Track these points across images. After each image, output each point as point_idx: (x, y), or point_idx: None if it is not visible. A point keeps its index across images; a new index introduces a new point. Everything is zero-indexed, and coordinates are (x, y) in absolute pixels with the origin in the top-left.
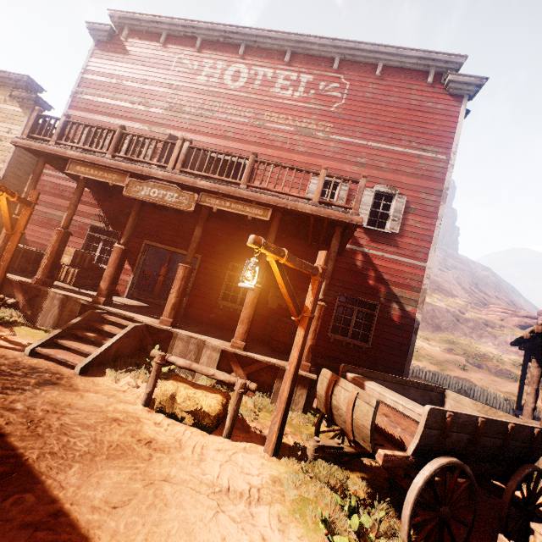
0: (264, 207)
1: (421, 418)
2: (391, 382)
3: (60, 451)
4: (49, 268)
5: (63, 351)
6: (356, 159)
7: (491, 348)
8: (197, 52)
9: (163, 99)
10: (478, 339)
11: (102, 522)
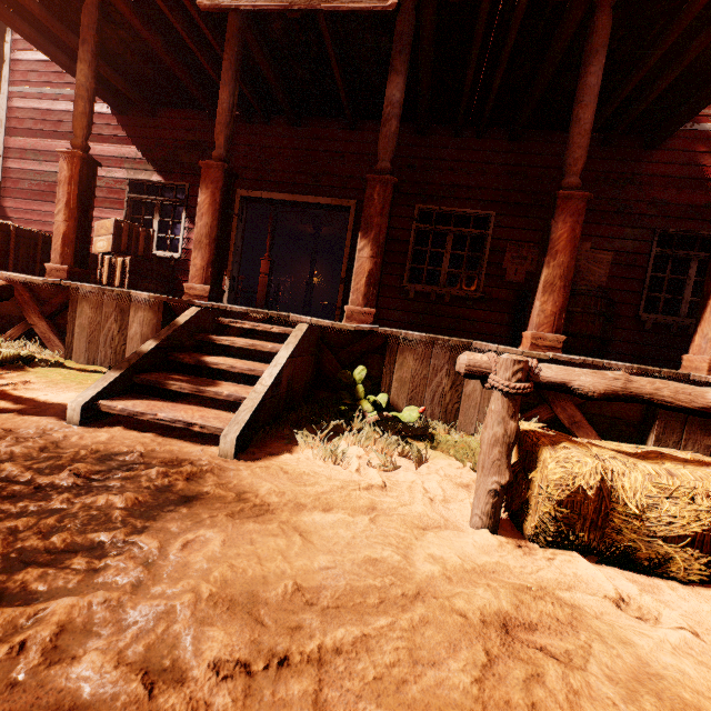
0: None
1: None
2: None
3: None
4: (72, 241)
5: (166, 403)
6: None
7: None
8: None
9: None
10: None
11: None
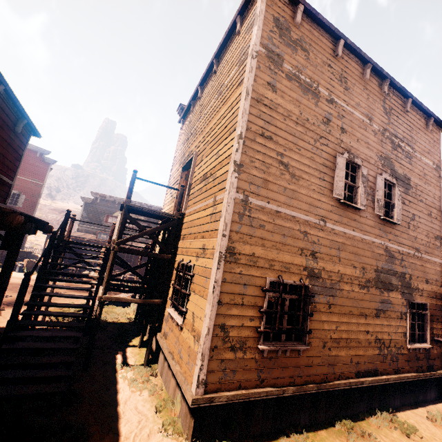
0: None
1: None
2: None
3: None
4: None
5: None
6: None
7: None
8: None
9: None
10: None
11: None
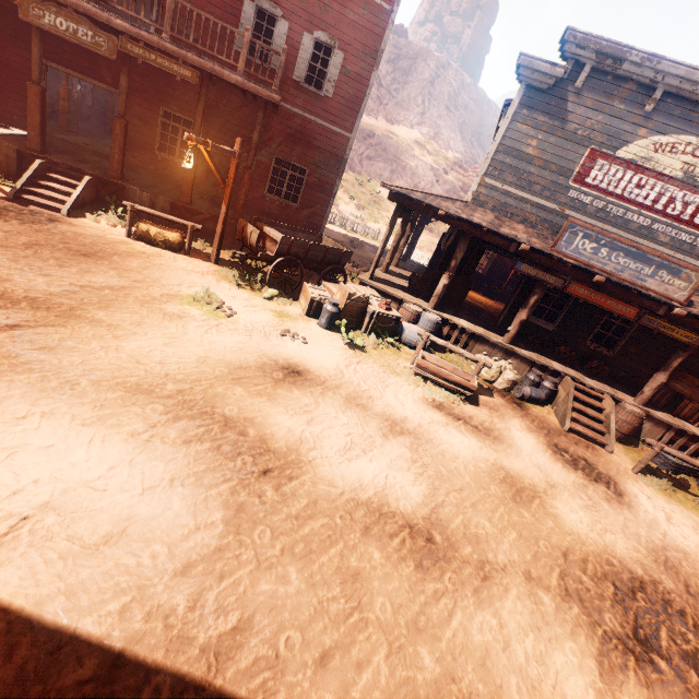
0: (192, 68)
1: (279, 241)
2: (287, 229)
3: (102, 252)
4: None
5: (39, 198)
6: None
7: None
8: None
9: None
10: None
11: (142, 271)
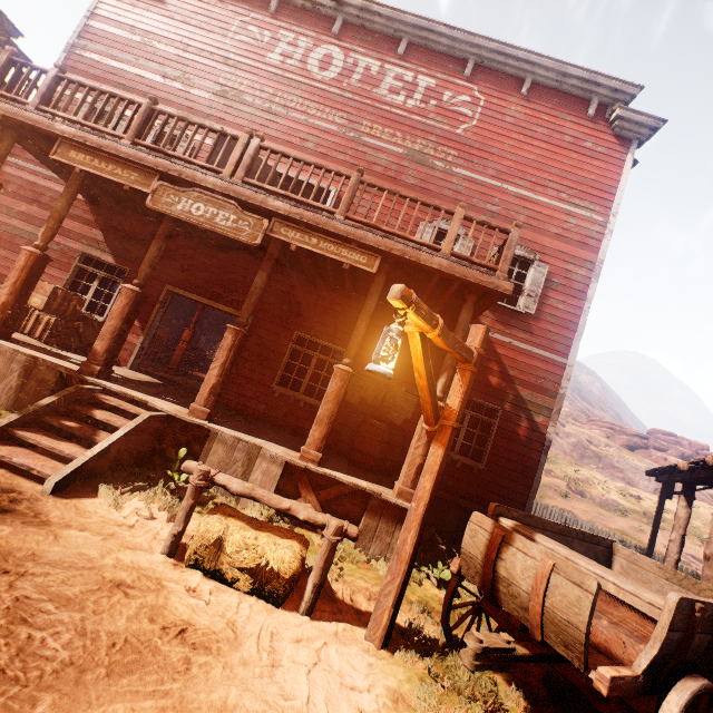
0: (370, 252)
1: (661, 614)
2: (552, 531)
3: (12, 665)
4: (8, 309)
5: (25, 451)
6: (485, 205)
7: (594, 472)
8: (271, 17)
9: (212, 78)
10: (579, 459)
11: None
